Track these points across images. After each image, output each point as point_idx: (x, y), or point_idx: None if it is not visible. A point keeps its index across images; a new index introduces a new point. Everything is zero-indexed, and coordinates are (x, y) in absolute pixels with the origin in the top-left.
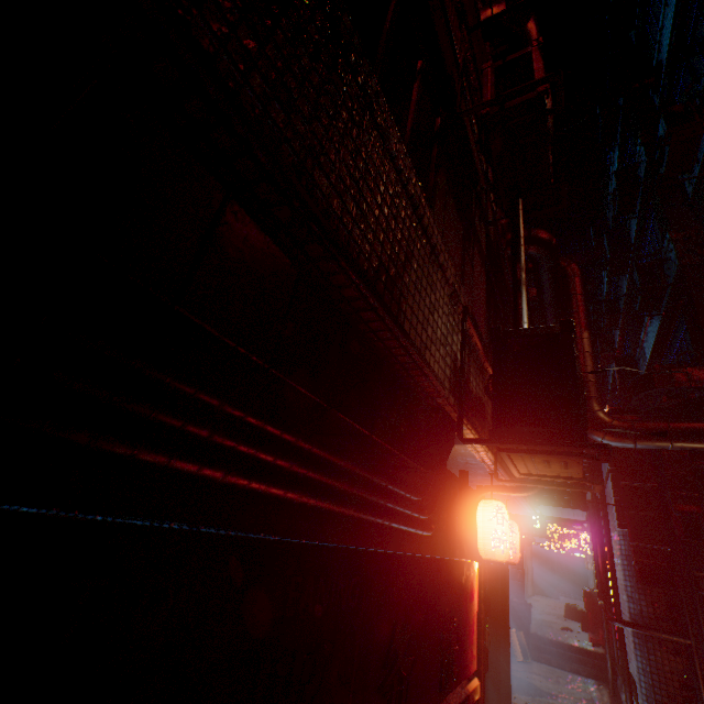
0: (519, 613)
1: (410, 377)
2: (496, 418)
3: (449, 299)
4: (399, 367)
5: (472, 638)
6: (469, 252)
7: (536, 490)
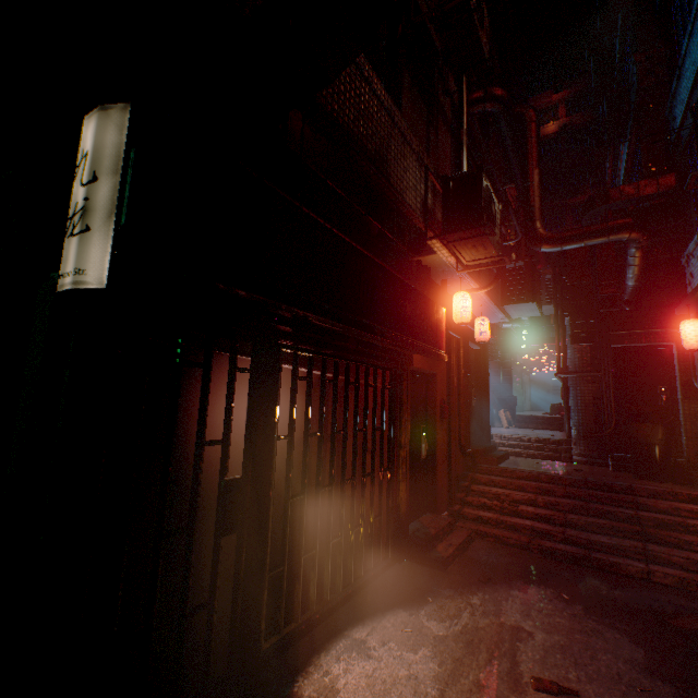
0: (507, 402)
1: (397, 209)
2: (444, 226)
3: (416, 163)
4: (391, 204)
5: (442, 338)
6: (433, 124)
7: (492, 286)
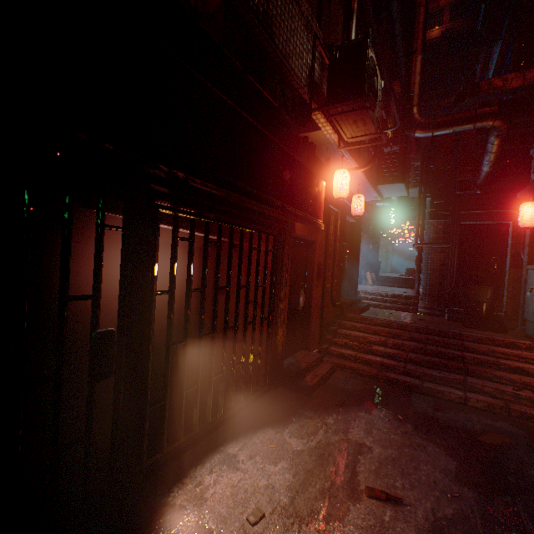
0: (373, 265)
1: (282, 75)
2: (328, 98)
3: (305, 29)
4: (276, 68)
5: (320, 209)
6: None
7: (369, 166)
